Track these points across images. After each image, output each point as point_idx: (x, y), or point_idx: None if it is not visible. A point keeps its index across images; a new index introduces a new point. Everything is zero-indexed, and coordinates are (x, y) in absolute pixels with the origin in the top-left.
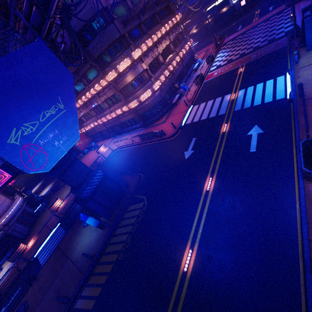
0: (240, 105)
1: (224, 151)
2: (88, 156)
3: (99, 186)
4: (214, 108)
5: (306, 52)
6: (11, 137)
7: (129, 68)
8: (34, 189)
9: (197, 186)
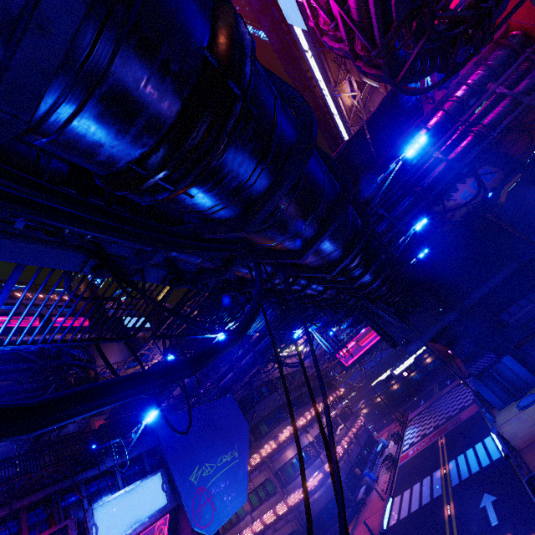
0: (456, 477)
1: None
2: None
3: None
4: (425, 492)
5: (499, 411)
6: (193, 474)
7: (292, 438)
8: None
9: None
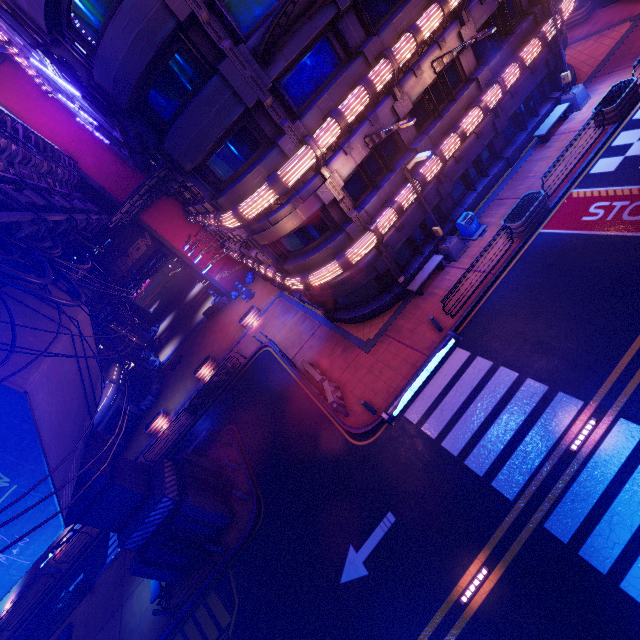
0: (577, 514)
1: None
2: (233, 312)
3: (162, 530)
4: (497, 432)
5: None
6: None
7: (279, 204)
8: (162, 327)
9: None
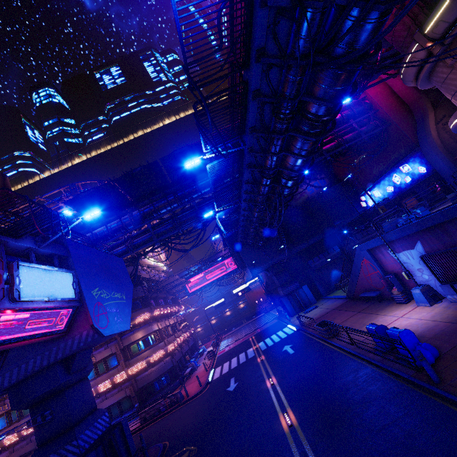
0: (264, 346)
1: (271, 364)
2: None
3: (104, 438)
4: (242, 358)
5: (292, 317)
6: (95, 291)
7: (145, 323)
8: None
9: (260, 390)
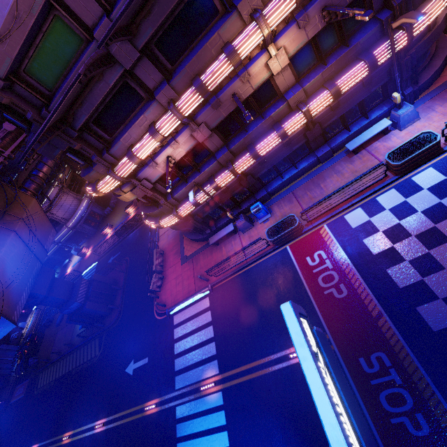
0: (185, 413)
1: (123, 426)
2: None
3: (78, 311)
4: (190, 357)
5: None
6: None
7: (112, 190)
8: None
9: (100, 412)
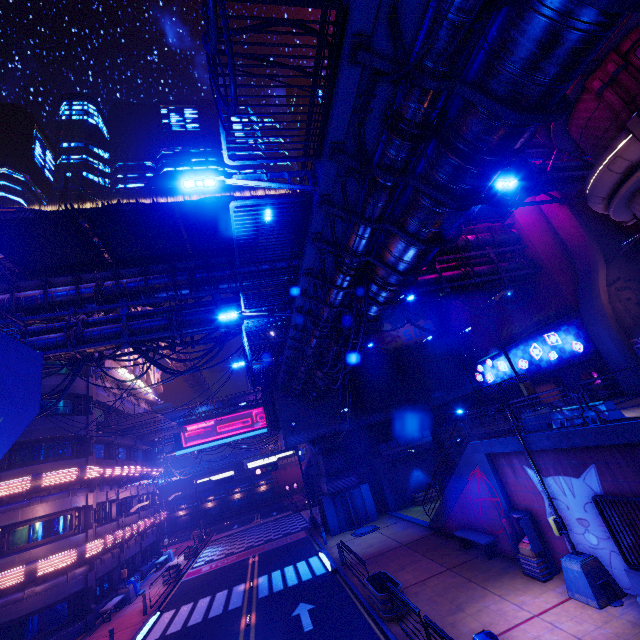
0: (266, 589)
1: None
2: None
3: None
4: (217, 604)
5: (332, 536)
6: None
7: (63, 489)
8: None
9: None
